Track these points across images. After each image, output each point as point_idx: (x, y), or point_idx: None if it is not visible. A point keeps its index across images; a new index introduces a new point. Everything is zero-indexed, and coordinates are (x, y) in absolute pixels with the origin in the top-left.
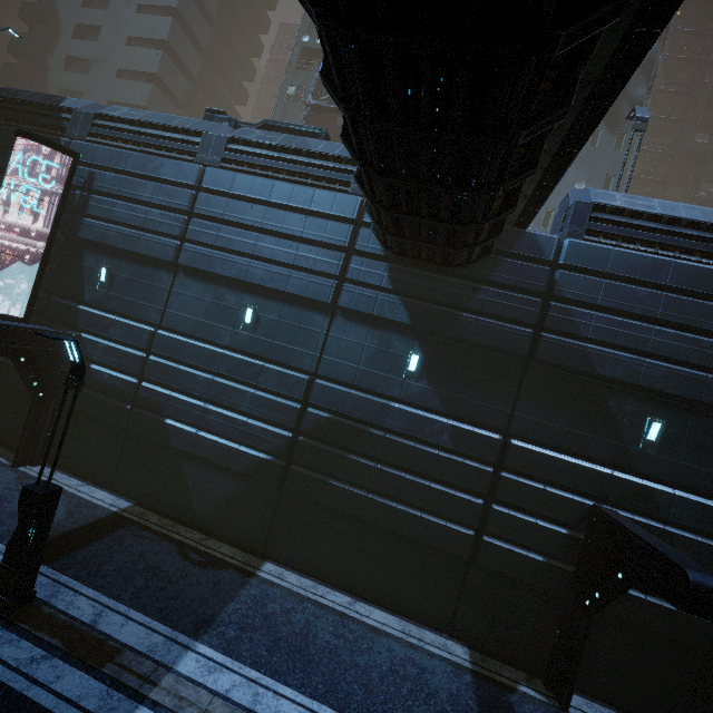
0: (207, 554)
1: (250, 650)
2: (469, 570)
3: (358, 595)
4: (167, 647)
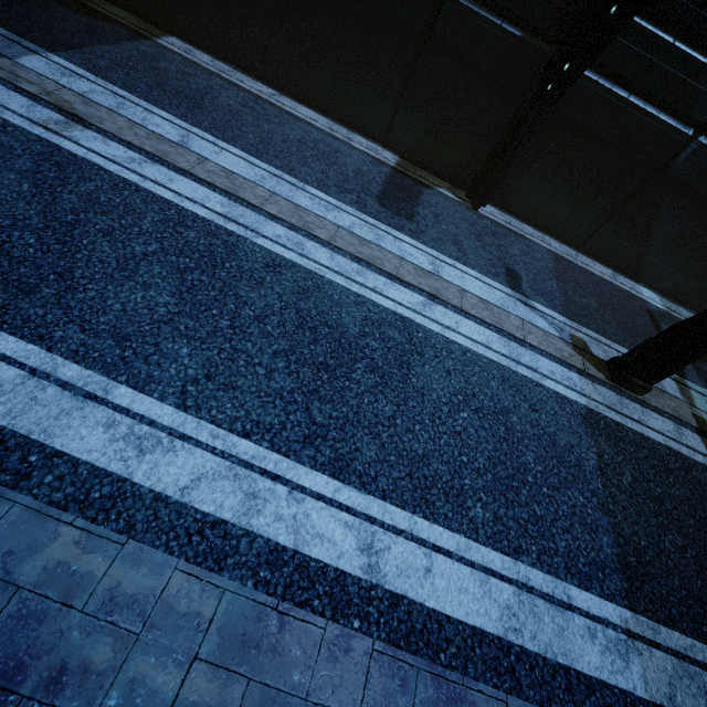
0: (84, 4)
1: (123, 79)
2: (420, 57)
3: (287, 94)
4: (6, 44)
